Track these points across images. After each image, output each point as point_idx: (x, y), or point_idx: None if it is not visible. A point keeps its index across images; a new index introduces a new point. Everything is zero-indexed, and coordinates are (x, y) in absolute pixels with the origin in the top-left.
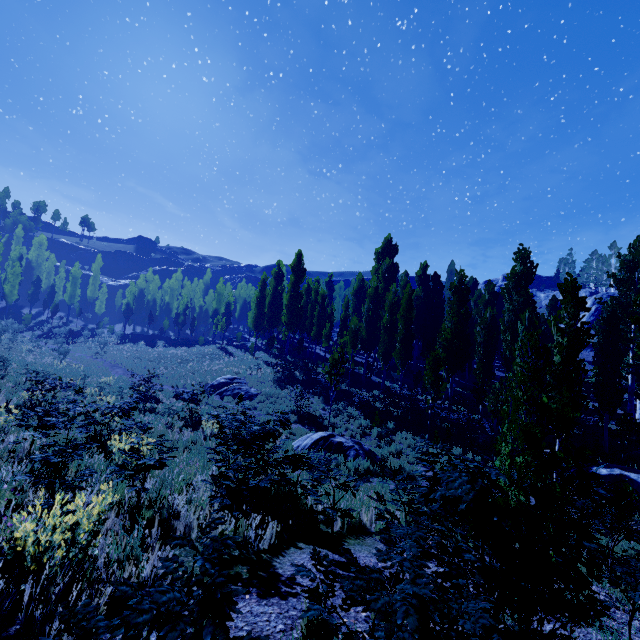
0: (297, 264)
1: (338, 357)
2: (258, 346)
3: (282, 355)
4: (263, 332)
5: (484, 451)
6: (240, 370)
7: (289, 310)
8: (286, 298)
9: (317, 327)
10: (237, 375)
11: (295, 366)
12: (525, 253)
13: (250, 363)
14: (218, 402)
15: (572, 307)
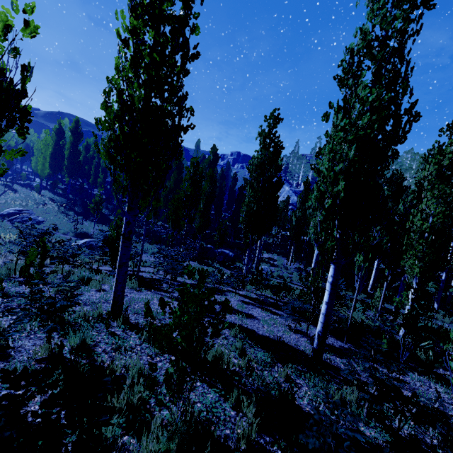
0: (75, 128)
1: (99, 200)
2: (43, 186)
3: (65, 194)
4: (47, 176)
5: (172, 245)
6: (27, 204)
7: (69, 163)
8: (66, 153)
9: (94, 176)
10: (25, 208)
11: (76, 203)
12: (216, 149)
13: (36, 199)
14: (10, 226)
15: (209, 184)
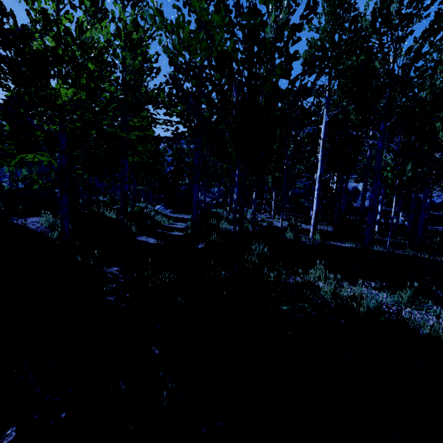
0: None
1: None
2: None
3: None
4: None
5: None
6: None
7: None
8: None
9: None
10: None
11: None
12: None
13: None
14: None
15: None
